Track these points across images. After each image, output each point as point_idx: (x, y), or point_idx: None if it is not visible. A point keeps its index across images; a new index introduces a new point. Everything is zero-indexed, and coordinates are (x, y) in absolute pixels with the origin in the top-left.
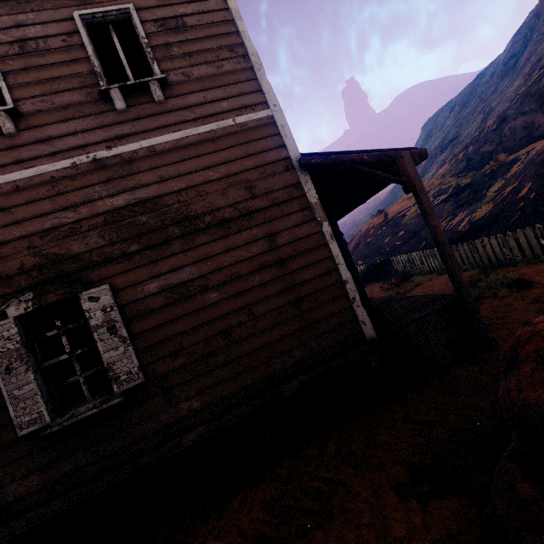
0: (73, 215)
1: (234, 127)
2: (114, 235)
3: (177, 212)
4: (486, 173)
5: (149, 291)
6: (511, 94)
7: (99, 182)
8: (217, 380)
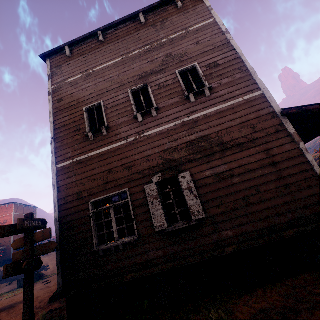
0: (175, 144)
1: (243, 101)
2: (190, 151)
3: (217, 140)
4: None
5: (205, 176)
6: None
7: (184, 130)
8: (241, 223)
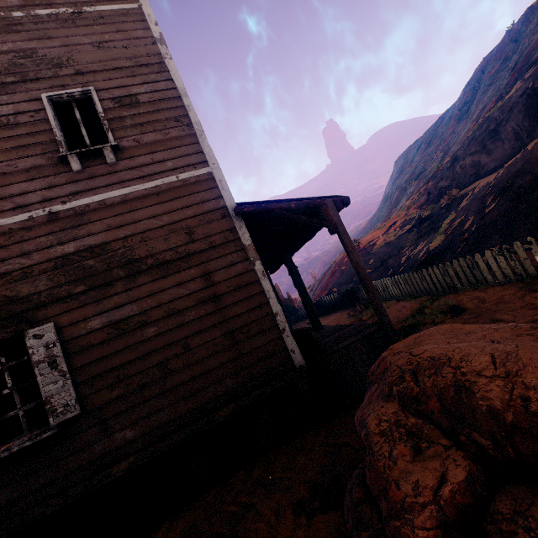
0: (26, 261)
1: (177, 183)
2: (62, 278)
3: (122, 256)
4: (442, 206)
5: (91, 328)
6: (463, 136)
7: (52, 232)
8: (151, 410)
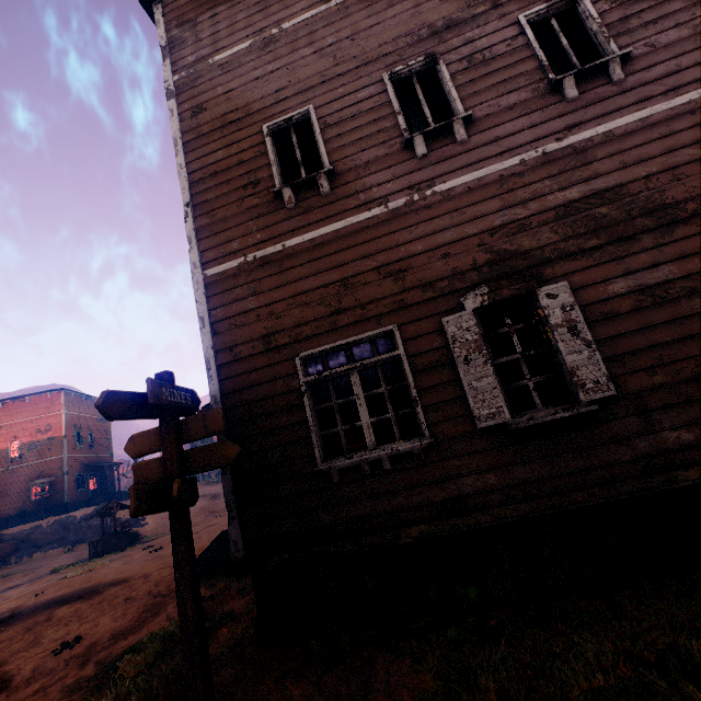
0: (522, 211)
1: None
2: (568, 230)
3: (646, 200)
4: None
5: (613, 292)
6: None
7: (548, 176)
8: None
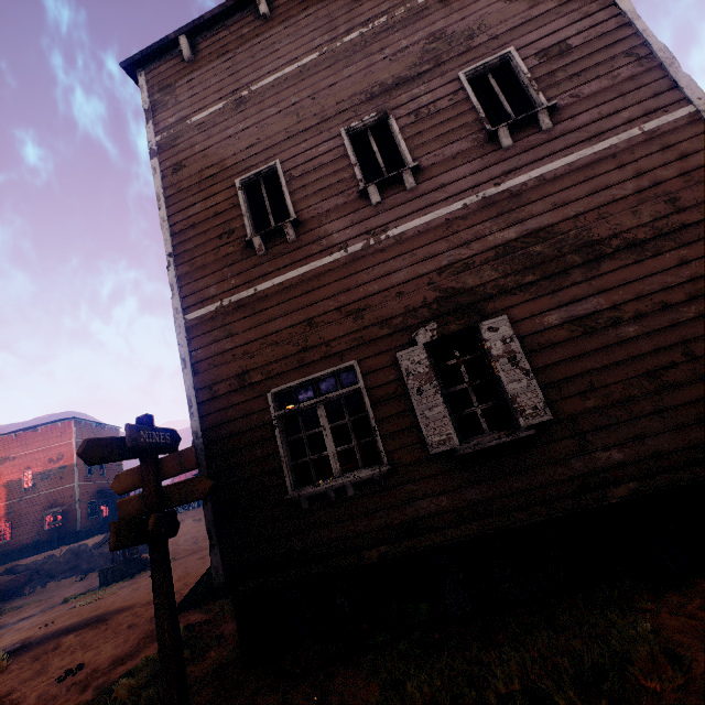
0: (466, 252)
1: (640, 137)
2: (507, 268)
3: (575, 238)
4: None
5: (548, 324)
6: None
7: (488, 218)
8: (644, 431)
